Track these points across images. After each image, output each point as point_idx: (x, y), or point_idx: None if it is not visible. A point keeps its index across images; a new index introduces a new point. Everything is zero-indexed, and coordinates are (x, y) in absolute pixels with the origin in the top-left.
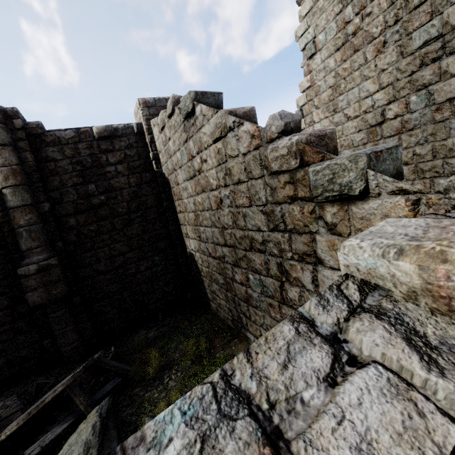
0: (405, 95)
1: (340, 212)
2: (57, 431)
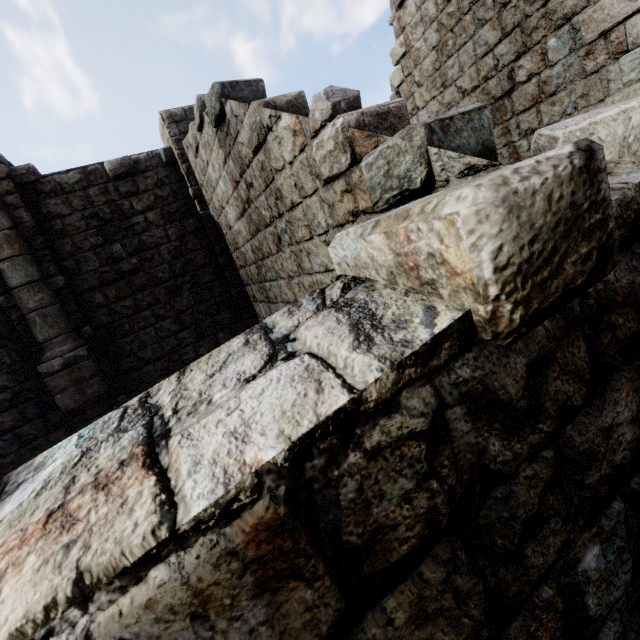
0: (540, 40)
1: None
2: None
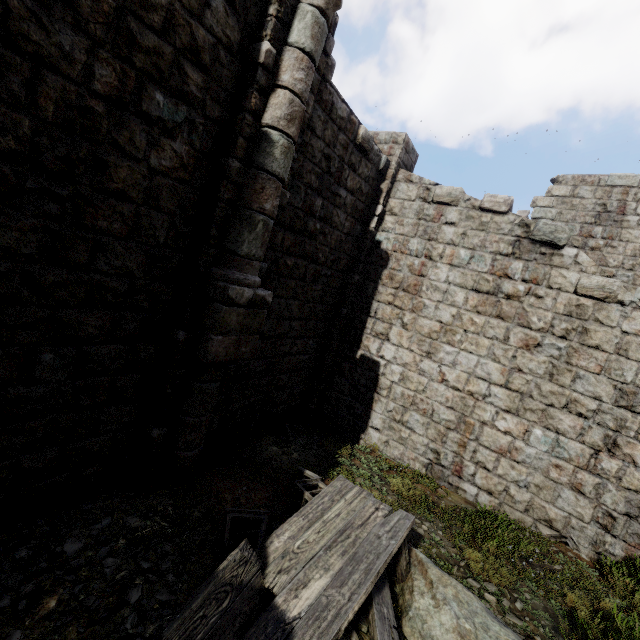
0: None
1: None
2: (388, 601)
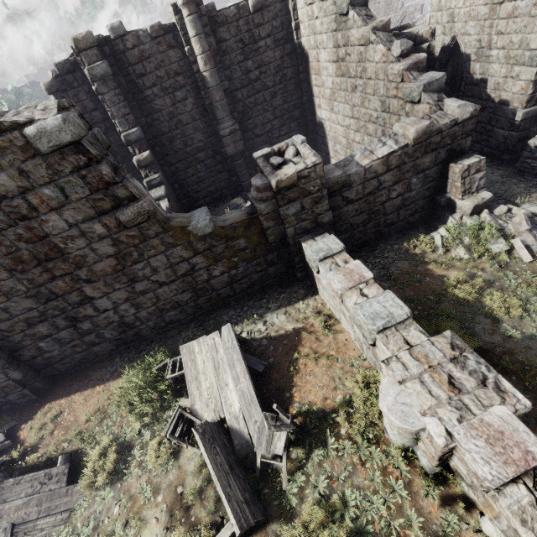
0: None
1: (411, 107)
2: None
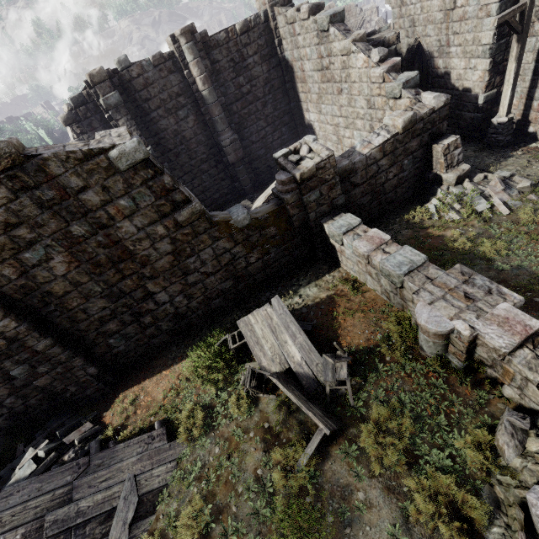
0: None
1: (394, 102)
2: None
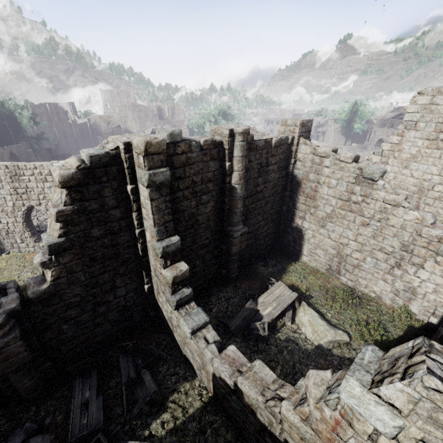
0: None
1: None
2: (290, 313)
